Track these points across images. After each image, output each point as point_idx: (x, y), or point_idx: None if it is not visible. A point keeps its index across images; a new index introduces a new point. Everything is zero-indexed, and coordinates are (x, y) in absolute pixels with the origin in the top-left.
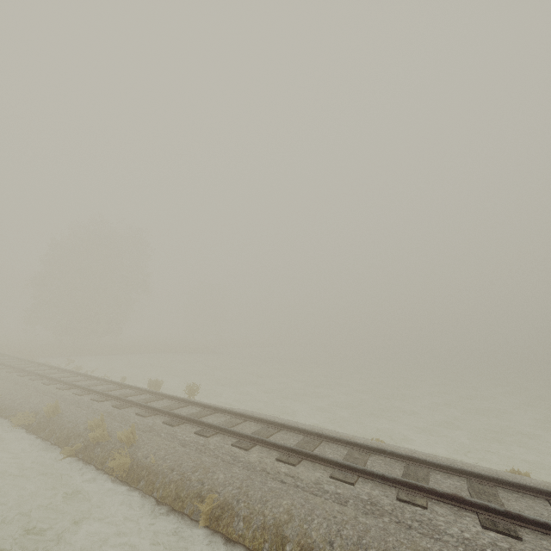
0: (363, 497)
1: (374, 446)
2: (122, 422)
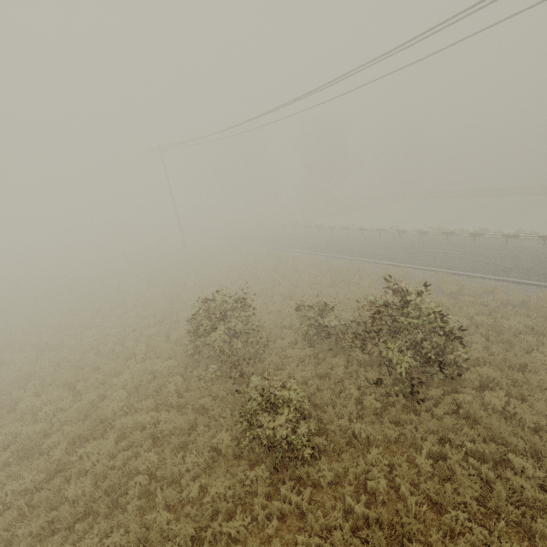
0: None
1: None
2: None
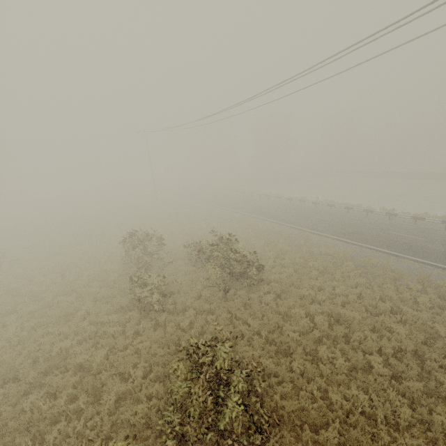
0: None
1: None
2: None
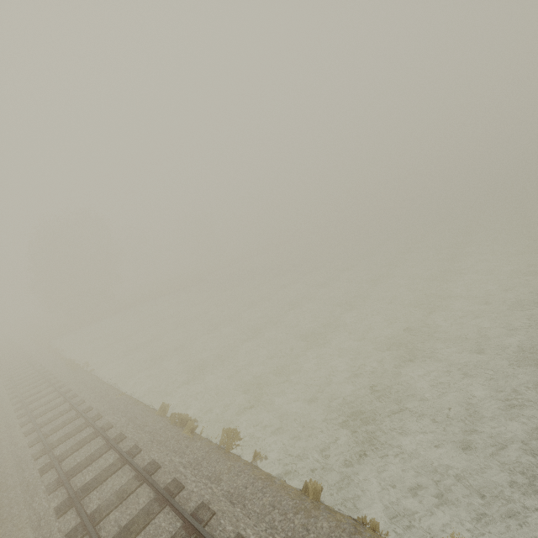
0: (22, 456)
1: (81, 412)
2: (1, 411)
